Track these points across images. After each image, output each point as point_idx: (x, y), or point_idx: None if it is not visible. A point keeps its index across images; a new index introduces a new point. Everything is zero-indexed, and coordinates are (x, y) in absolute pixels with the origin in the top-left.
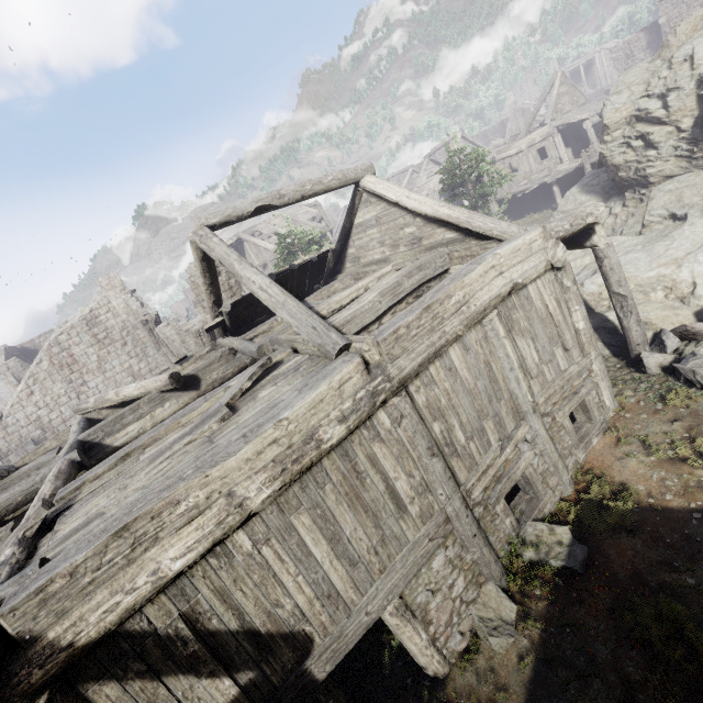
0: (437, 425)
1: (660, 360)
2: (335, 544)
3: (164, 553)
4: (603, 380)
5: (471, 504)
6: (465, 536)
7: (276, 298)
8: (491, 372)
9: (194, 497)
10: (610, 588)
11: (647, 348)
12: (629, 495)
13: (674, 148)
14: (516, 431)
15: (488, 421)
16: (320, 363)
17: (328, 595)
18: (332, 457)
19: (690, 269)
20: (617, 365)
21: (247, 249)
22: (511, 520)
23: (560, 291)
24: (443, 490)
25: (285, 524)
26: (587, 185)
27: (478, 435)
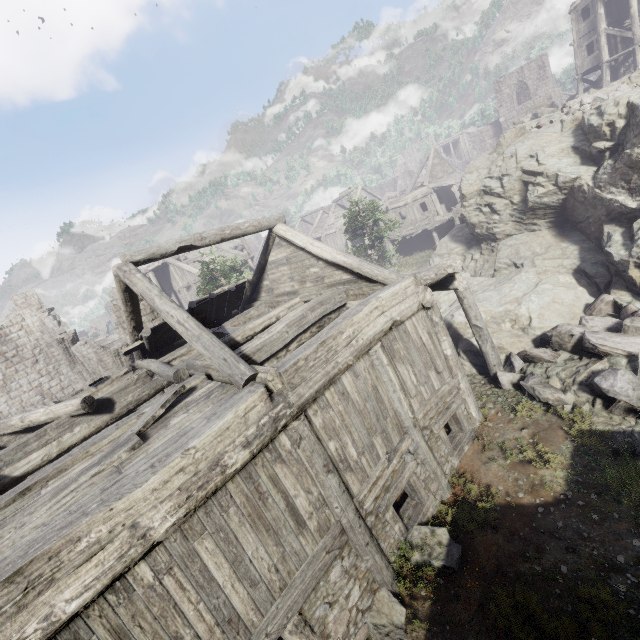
0: (333, 444)
1: (511, 378)
2: (237, 566)
3: (59, 594)
4: (469, 396)
5: (364, 514)
6: (359, 545)
7: (192, 331)
8: (378, 394)
9: (97, 531)
10: (480, 582)
11: (501, 368)
12: (493, 495)
13: (511, 216)
14: (401, 444)
15: (376, 437)
16: (229, 390)
17: (229, 620)
18: (236, 480)
19: (526, 306)
20: (482, 381)
21: (172, 272)
22: (399, 525)
23: (431, 325)
24: (338, 503)
25: (188, 551)
26: (455, 235)
27: (368, 450)
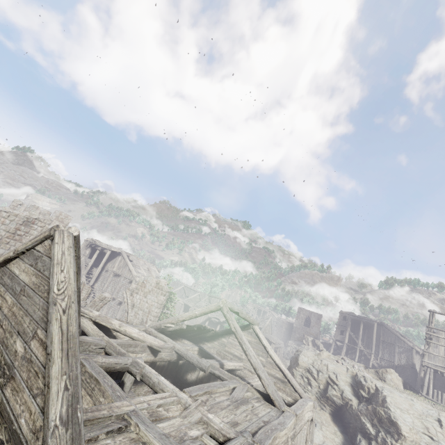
0: None
1: None
2: None
3: None
4: None
5: None
6: None
7: (261, 365)
8: None
9: (277, 440)
10: None
11: None
12: None
13: (316, 392)
14: None
15: None
16: (271, 405)
17: None
18: None
19: None
20: None
21: (117, 259)
22: None
23: (309, 431)
24: None
25: None
26: None
27: None
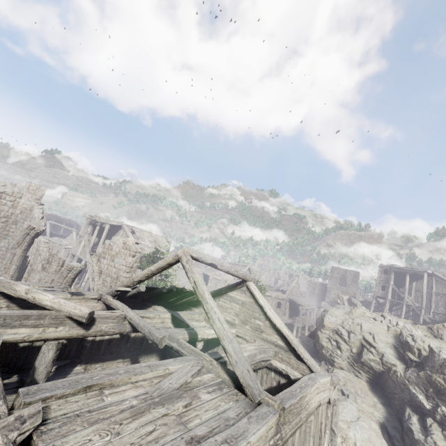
0: None
1: None
2: None
3: None
4: None
5: None
6: None
7: (228, 333)
8: None
9: None
10: None
11: None
12: None
13: (348, 357)
14: None
15: None
16: (239, 394)
17: None
18: None
19: (354, 433)
20: None
21: (119, 233)
22: None
23: (325, 416)
24: None
25: None
26: (304, 341)
27: None
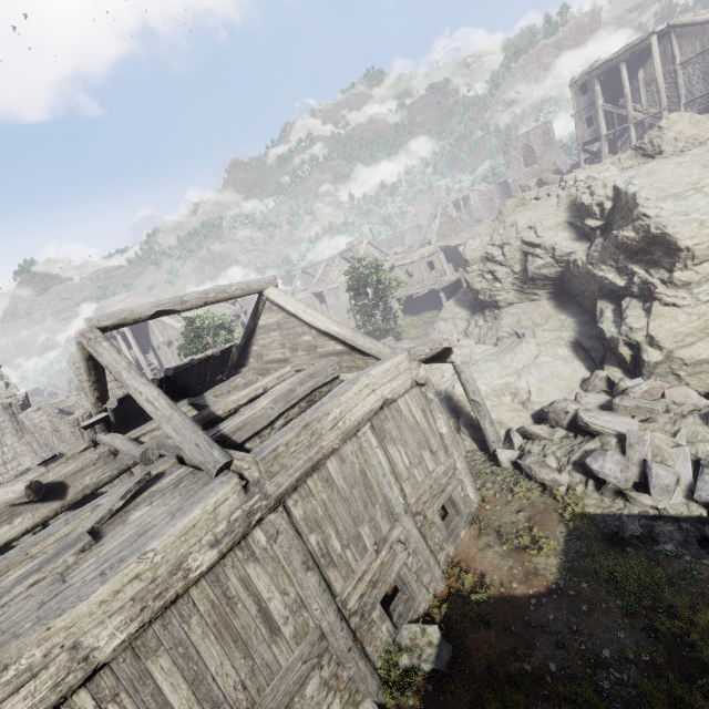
0: (314, 537)
1: (510, 456)
2: (197, 685)
3: None
4: (466, 476)
5: (347, 615)
6: (340, 651)
7: (162, 411)
8: (366, 479)
9: (29, 656)
10: (470, 686)
11: (501, 445)
12: (487, 586)
13: (512, 284)
14: (391, 532)
15: (364, 526)
16: (201, 479)
17: None
18: (201, 585)
19: (526, 380)
20: (482, 458)
21: (152, 325)
22: (387, 625)
23: (425, 402)
24: (318, 604)
25: (139, 672)
26: (459, 299)
27: (354, 541)
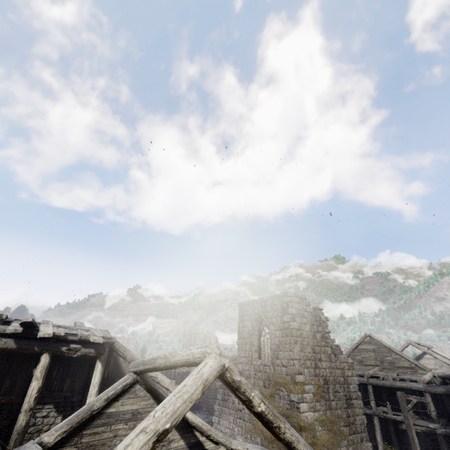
0: None
1: None
2: None
3: None
4: None
5: None
6: None
7: (446, 360)
8: None
9: None
10: None
11: None
12: None
13: None
14: None
15: None
16: None
17: None
18: None
19: None
20: None
21: None
22: None
23: None
24: None
25: None
26: None
27: None
